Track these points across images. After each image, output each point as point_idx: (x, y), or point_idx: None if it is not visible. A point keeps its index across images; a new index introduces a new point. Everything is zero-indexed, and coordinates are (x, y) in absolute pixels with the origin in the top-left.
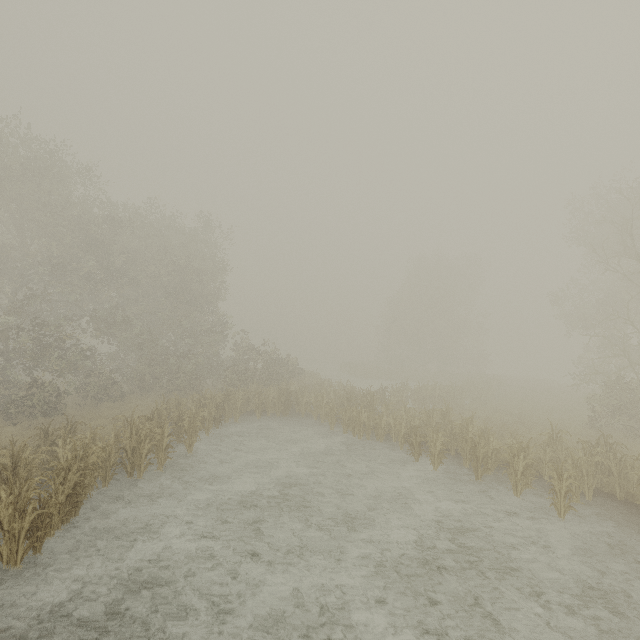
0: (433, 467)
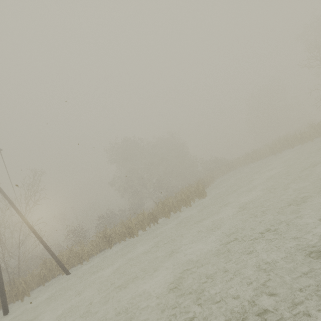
0: (279, 153)
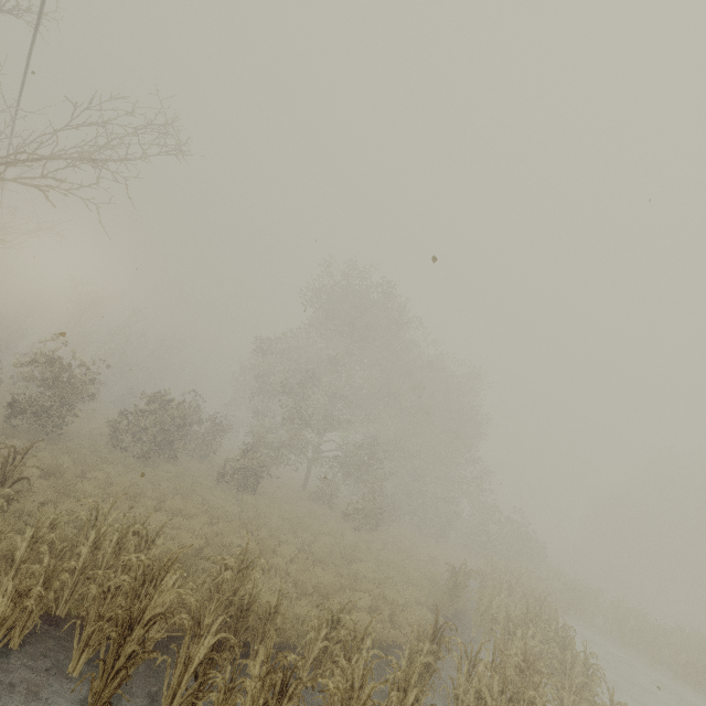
0: None
